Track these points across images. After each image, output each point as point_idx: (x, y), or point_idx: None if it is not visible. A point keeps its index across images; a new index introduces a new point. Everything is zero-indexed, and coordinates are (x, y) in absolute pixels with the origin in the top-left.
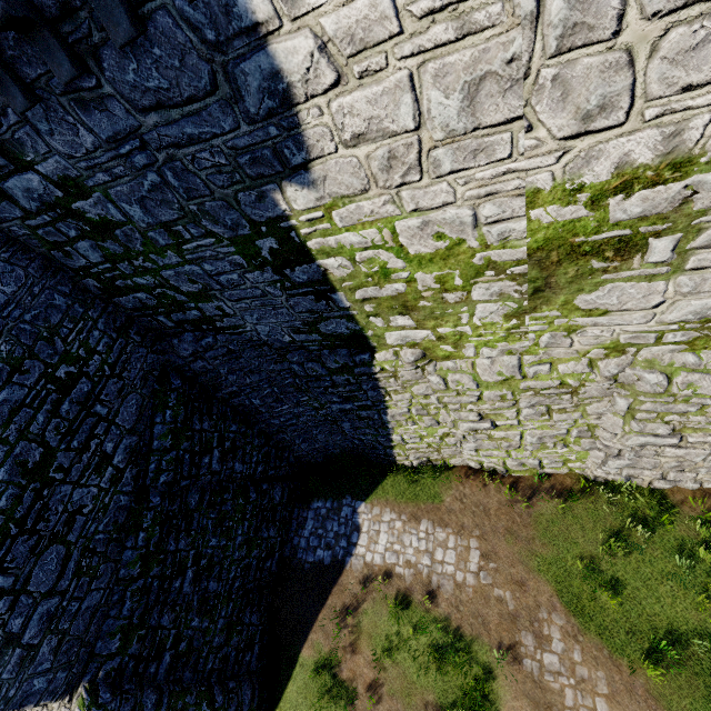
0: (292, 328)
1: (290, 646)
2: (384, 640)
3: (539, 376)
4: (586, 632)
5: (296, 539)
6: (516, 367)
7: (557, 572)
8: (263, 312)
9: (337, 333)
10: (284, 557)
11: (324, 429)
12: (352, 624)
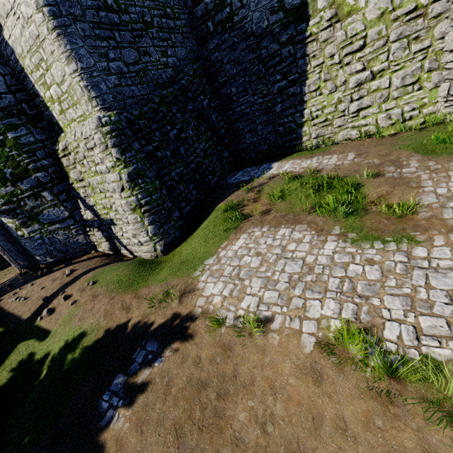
0: (271, 9)
1: (210, 209)
2: (278, 193)
3: (403, 4)
4: (438, 156)
5: (228, 179)
6: (389, 0)
7: (414, 146)
8: None
9: (292, 7)
10: (219, 185)
11: (264, 119)
12: (257, 190)
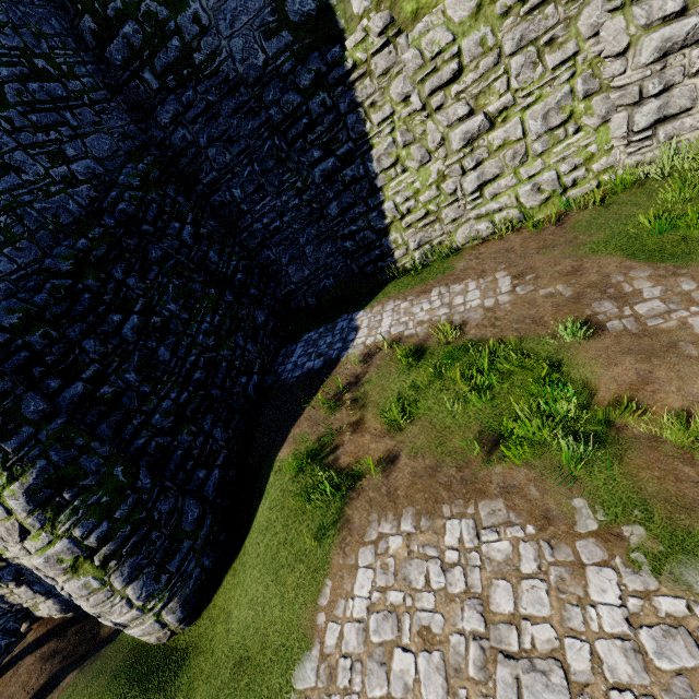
0: (263, 28)
1: (264, 463)
2: (397, 400)
3: None
4: (688, 264)
5: (281, 368)
6: None
7: (618, 244)
8: (235, 5)
9: (305, 17)
10: (266, 386)
11: (312, 233)
12: (350, 399)
